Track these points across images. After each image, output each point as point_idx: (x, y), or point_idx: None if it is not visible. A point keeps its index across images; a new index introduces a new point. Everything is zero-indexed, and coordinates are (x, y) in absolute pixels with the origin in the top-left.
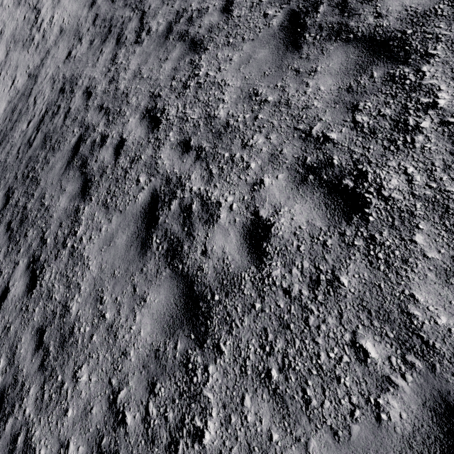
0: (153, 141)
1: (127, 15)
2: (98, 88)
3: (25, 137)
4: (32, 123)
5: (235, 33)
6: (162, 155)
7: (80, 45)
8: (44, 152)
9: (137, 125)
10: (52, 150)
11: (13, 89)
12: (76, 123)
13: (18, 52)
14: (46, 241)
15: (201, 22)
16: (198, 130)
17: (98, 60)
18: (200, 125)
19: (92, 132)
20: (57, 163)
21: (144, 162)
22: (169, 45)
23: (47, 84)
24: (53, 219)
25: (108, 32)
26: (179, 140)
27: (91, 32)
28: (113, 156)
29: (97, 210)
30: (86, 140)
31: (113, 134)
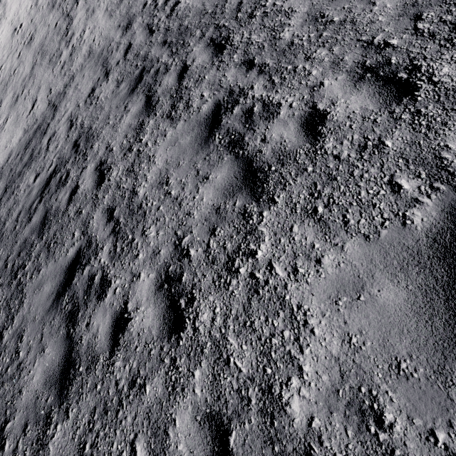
0: (167, 365)
1: (164, 60)
2: (113, 173)
3: (28, 198)
4: (38, 180)
5: (329, 196)
6: (177, 420)
7: (106, 82)
8: (39, 244)
9: (150, 299)
10: (46, 248)
11: (31, 115)
12: (79, 221)
13: (43, 68)
14: (4, 445)
15: (266, 130)
16: (247, 417)
17: (120, 121)
18: (250, 403)
19: (93, 256)
20: (46, 281)
21: (148, 408)
22: (213, 149)
23: (64, 127)
24: (20, 402)
25: (139, 79)
26: (210, 409)
27: (120, 69)
28: (109, 339)
29: (70, 454)
30: (83, 267)
31: (116, 285)
